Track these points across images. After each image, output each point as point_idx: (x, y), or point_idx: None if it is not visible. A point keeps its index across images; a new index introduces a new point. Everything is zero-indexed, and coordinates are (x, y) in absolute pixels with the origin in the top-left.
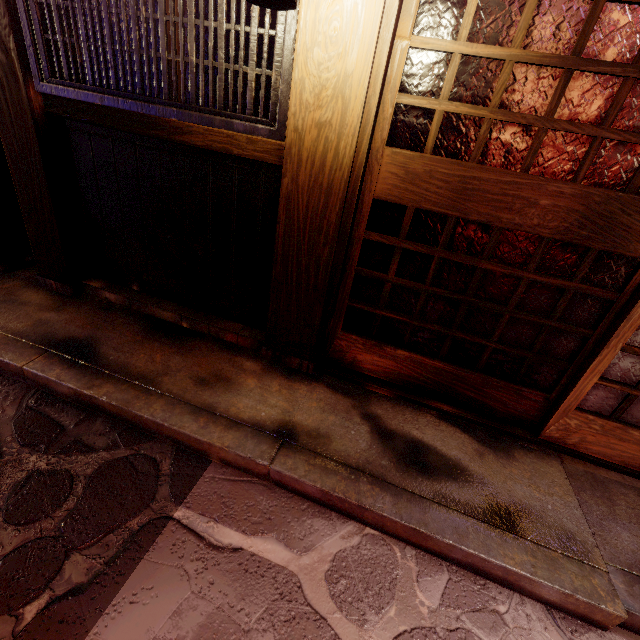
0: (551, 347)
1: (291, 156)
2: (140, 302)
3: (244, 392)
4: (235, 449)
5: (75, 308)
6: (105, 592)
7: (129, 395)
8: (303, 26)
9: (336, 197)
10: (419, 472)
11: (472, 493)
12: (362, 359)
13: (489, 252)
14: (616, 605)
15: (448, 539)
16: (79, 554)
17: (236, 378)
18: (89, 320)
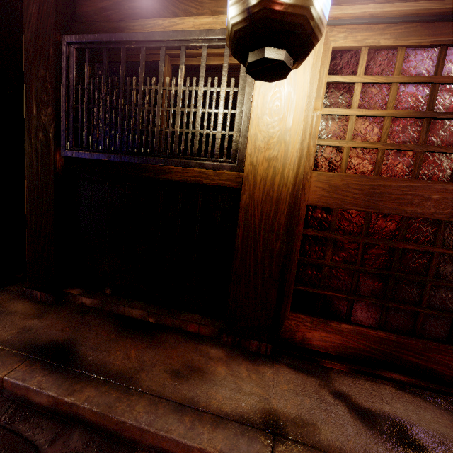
0: None
1: (248, 180)
2: (113, 303)
3: (218, 381)
4: None
5: (55, 314)
6: None
7: (110, 398)
8: (255, 106)
9: (284, 205)
10: None
11: None
12: (311, 336)
13: (402, 235)
14: None
15: None
16: None
17: (207, 367)
18: (68, 323)
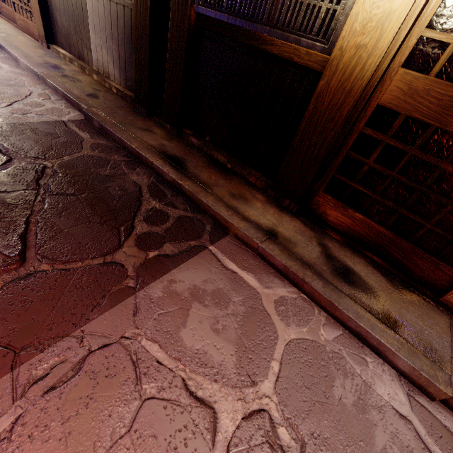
0: None
1: (331, 66)
2: (209, 147)
3: (254, 208)
4: (244, 230)
5: (176, 142)
6: (178, 261)
7: (198, 189)
8: None
9: (352, 98)
10: (344, 281)
11: (374, 303)
12: (329, 213)
13: (452, 157)
14: (447, 388)
15: (349, 314)
16: (169, 244)
17: (251, 200)
18: (182, 150)
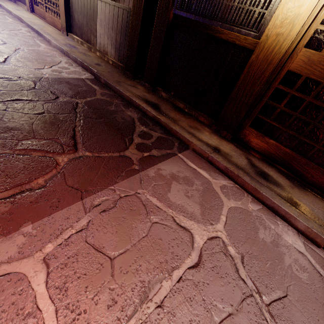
0: None
1: (260, 46)
2: (173, 98)
3: (204, 135)
4: (199, 146)
5: (152, 94)
6: (161, 159)
7: (169, 121)
8: None
9: (272, 65)
10: (263, 178)
11: (282, 192)
12: (252, 141)
13: None
14: None
15: (267, 195)
16: (155, 150)
17: (202, 130)
18: (157, 99)
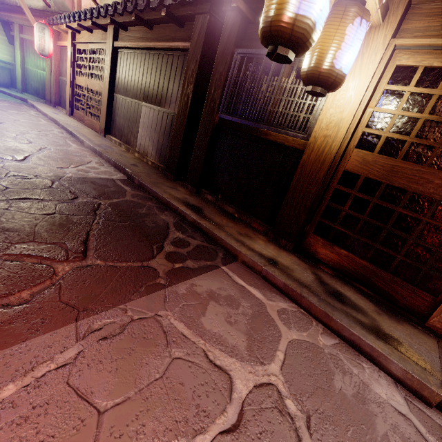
0: (439, 266)
1: (309, 147)
2: (220, 201)
3: (257, 243)
4: (250, 256)
5: (196, 197)
6: (198, 272)
7: (213, 227)
8: (328, 101)
9: (325, 165)
10: (336, 300)
11: (365, 319)
12: (320, 251)
13: (403, 203)
14: (439, 389)
15: (343, 323)
16: (190, 261)
17: (255, 238)
18: (200, 202)
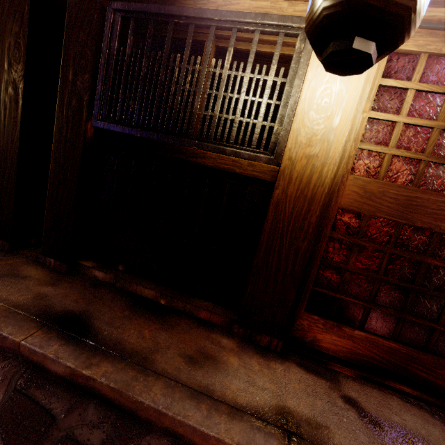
0: None
1: (284, 175)
2: (125, 280)
3: (231, 372)
4: None
5: (69, 283)
6: None
7: (127, 376)
8: (303, 99)
9: (317, 205)
10: None
11: None
12: (321, 338)
13: (431, 250)
14: None
15: None
16: None
17: (219, 356)
18: (81, 295)
